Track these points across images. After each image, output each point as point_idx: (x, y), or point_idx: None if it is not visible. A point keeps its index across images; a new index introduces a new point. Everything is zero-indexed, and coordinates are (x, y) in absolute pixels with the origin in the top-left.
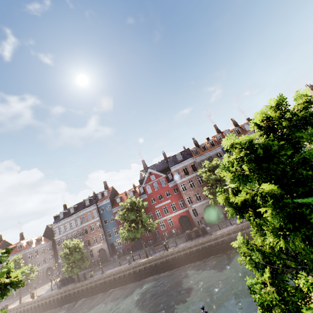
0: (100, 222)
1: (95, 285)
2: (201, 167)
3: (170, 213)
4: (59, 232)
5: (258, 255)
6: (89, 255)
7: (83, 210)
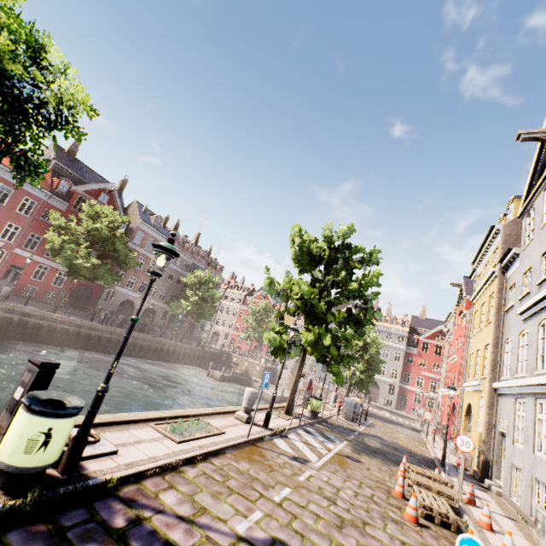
0: None
1: None
2: None
3: None
4: None
5: None
6: None
7: None
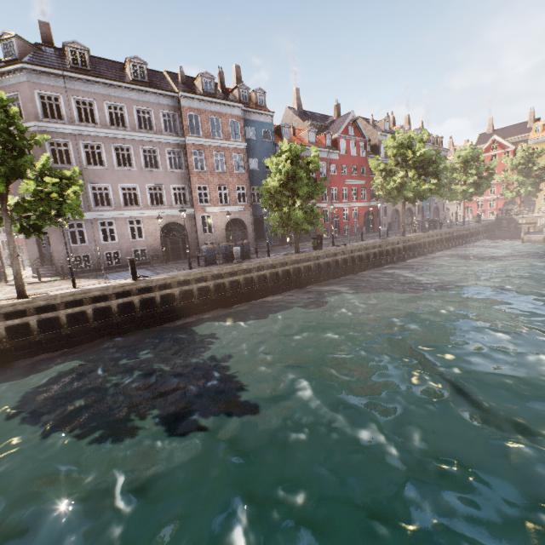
0: (245, 157)
1: (348, 259)
2: None
3: (358, 202)
4: (71, 114)
5: None
6: (200, 225)
7: (202, 97)
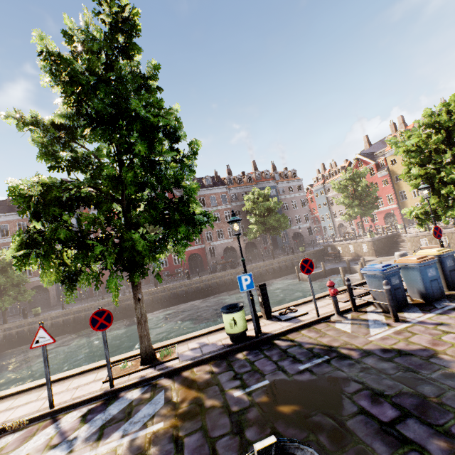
0: None
1: (51, 324)
2: (232, 201)
3: None
4: None
5: (423, 178)
6: None
7: (9, 213)
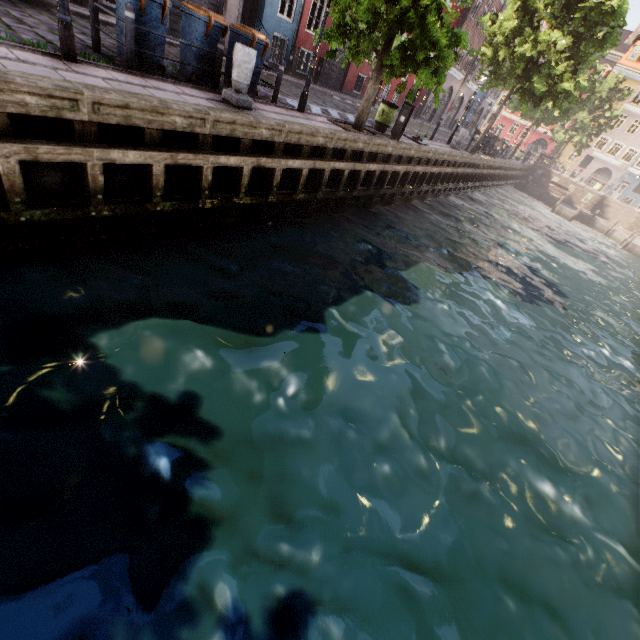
0: None
1: (420, 175)
2: None
3: None
4: None
5: None
6: None
7: None
